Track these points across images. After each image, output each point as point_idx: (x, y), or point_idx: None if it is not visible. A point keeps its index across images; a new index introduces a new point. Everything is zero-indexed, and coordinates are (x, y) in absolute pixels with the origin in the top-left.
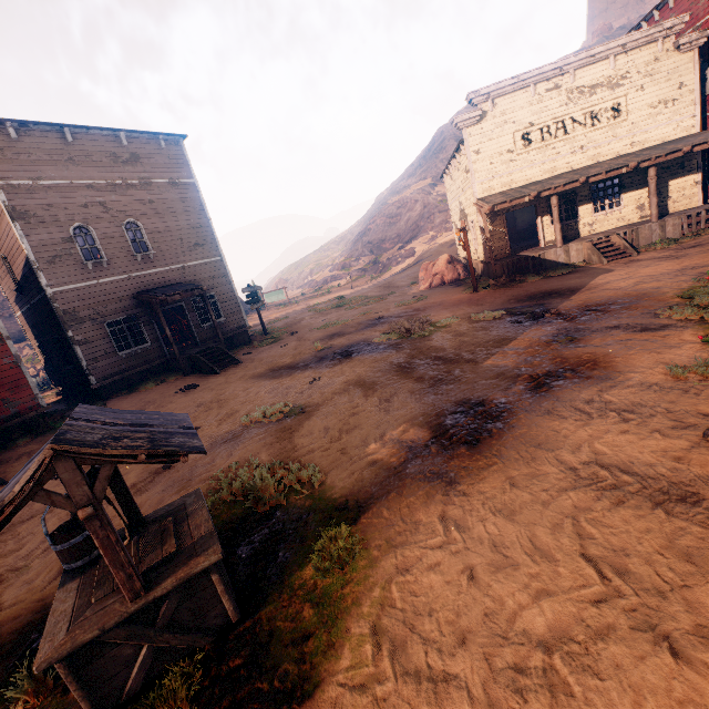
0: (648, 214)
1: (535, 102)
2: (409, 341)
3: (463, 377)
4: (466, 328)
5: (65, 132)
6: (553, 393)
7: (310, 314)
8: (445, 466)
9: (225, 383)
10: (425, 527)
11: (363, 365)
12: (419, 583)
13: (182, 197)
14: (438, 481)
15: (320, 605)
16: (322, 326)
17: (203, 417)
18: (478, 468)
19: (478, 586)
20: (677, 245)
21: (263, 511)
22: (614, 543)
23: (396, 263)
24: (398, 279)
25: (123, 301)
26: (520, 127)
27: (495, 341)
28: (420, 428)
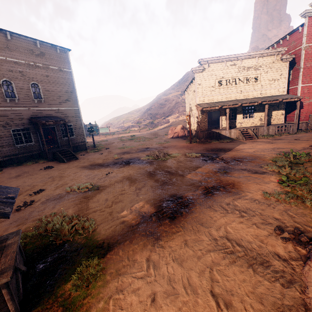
0: (263, 123)
1: (225, 69)
2: (157, 161)
3: (176, 182)
4: (183, 159)
5: (7, 34)
6: (213, 197)
7: (118, 140)
8: (157, 229)
9: (67, 168)
10: (138, 264)
11: (133, 169)
12: (125, 300)
13: (63, 77)
14: (151, 237)
15: (68, 310)
16: (121, 147)
17: (49, 184)
18: (172, 232)
19: (155, 306)
20: (273, 137)
21: (58, 243)
22: (227, 286)
23: (160, 124)
24: (160, 132)
25: (23, 120)
26: (218, 78)
27: (194, 167)
28: (150, 206)
